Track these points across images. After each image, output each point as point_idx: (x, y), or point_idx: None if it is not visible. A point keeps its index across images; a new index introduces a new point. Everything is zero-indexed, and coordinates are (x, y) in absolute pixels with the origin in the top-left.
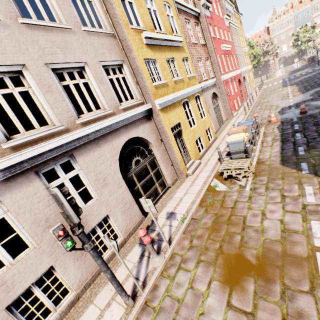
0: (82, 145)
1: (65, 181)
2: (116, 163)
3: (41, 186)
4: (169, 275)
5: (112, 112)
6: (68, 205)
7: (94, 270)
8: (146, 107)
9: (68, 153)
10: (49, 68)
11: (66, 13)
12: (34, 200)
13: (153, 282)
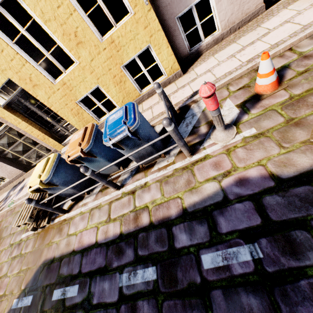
0: None
1: None
2: None
3: None
4: None
5: None
6: None
7: None
8: None
9: None
10: None
11: None
12: None
13: None
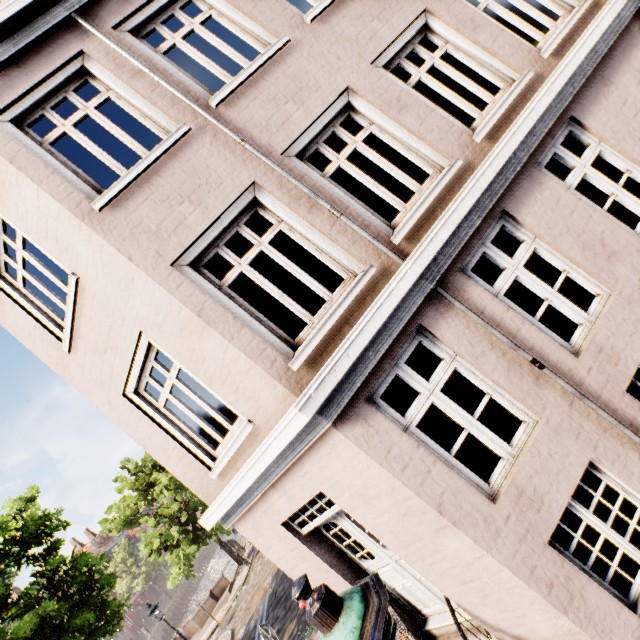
0: (577, 94)
1: (586, 172)
2: None
3: (558, 187)
4: None
5: (591, 4)
6: None
7: None
8: None
9: (564, 118)
10: None
11: None
12: (562, 212)
13: None
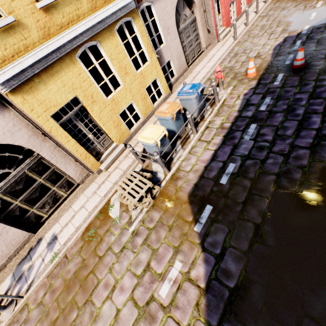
0: None
1: None
2: None
3: None
4: None
5: None
6: None
7: None
8: None
9: None
10: None
11: None
12: None
13: None
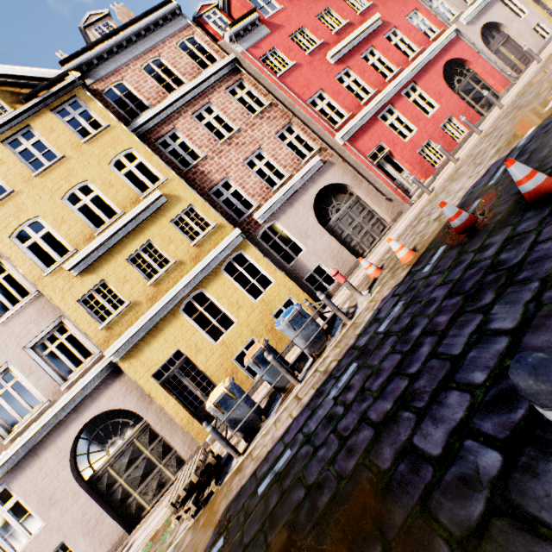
0: (16, 466)
1: (4, 514)
2: (66, 468)
3: None
4: None
5: (52, 402)
6: None
7: None
8: (101, 366)
9: (1, 483)
10: None
11: None
12: None
13: None
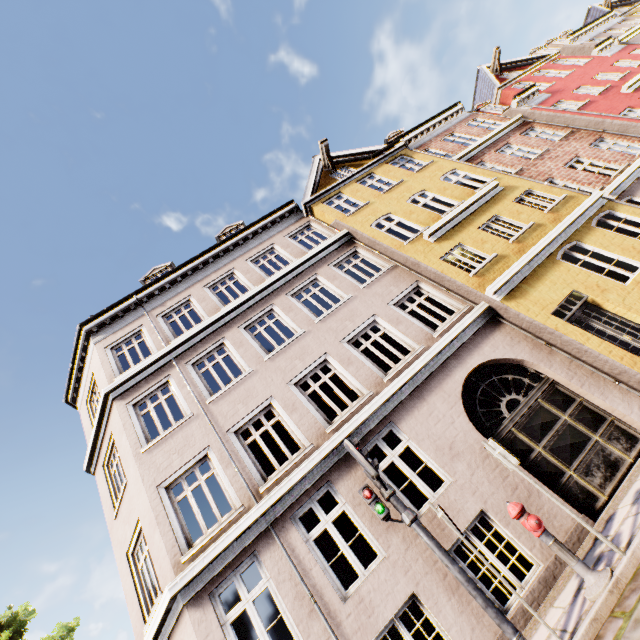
0: (400, 406)
1: (394, 459)
2: (461, 416)
3: None
4: (622, 611)
5: (426, 348)
6: (359, 454)
7: (497, 629)
8: (476, 312)
9: (386, 422)
10: (345, 343)
11: (344, 288)
12: None
13: (586, 626)
